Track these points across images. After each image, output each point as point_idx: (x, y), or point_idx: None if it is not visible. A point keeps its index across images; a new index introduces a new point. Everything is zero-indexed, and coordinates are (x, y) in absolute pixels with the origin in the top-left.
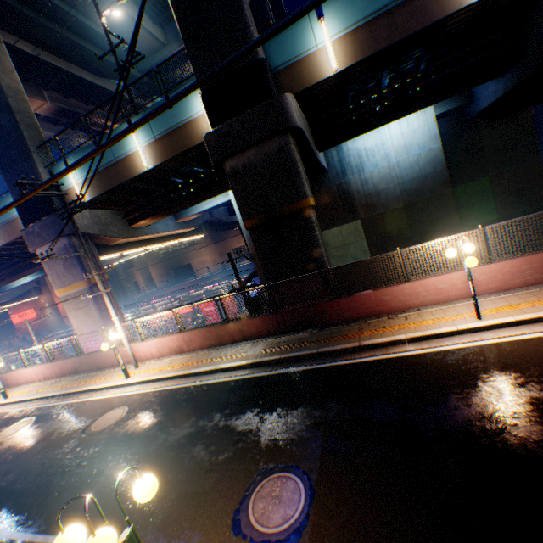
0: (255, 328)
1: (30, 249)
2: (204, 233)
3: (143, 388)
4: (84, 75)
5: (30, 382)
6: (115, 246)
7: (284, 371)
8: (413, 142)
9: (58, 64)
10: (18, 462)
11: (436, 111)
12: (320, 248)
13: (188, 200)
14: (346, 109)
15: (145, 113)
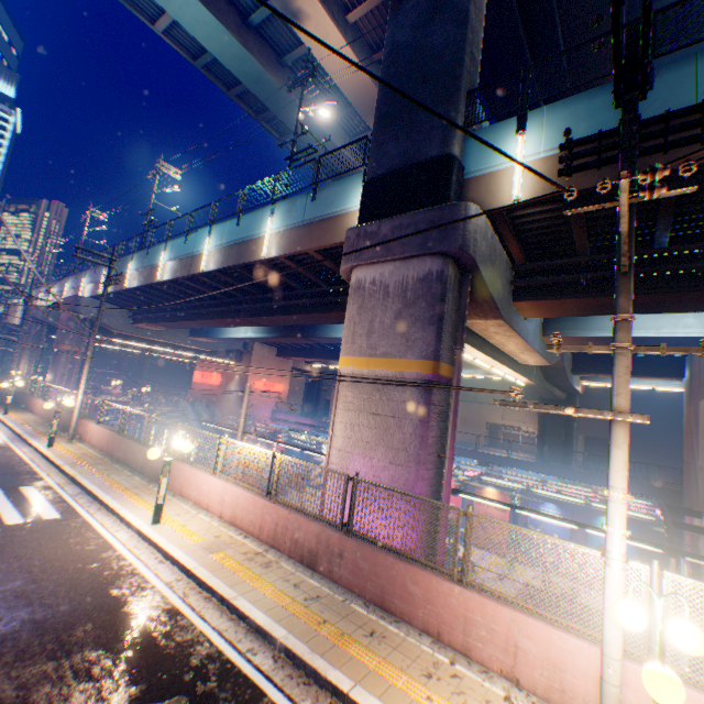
0: None
1: (343, 263)
2: (531, 380)
3: None
4: None
5: (201, 504)
6: None
7: None
8: None
9: None
10: None
11: None
12: None
13: None
14: None
15: None
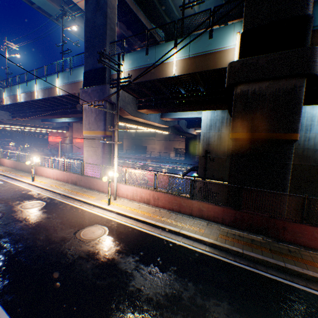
0: (213, 213)
1: (80, 101)
2: (169, 132)
3: (119, 218)
4: (142, 19)
5: (48, 177)
6: (124, 118)
7: (249, 268)
8: None
9: (132, 8)
10: (27, 235)
11: None
12: (289, 175)
13: (182, 106)
14: None
15: (189, 37)
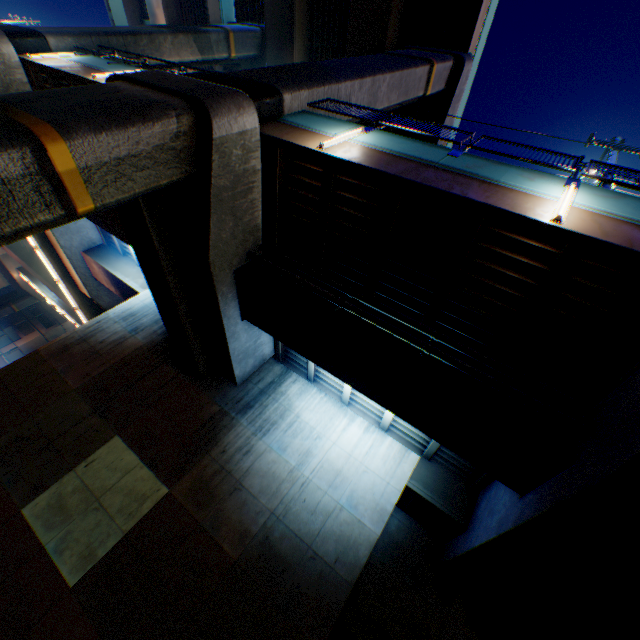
0: None
1: None
2: None
3: None
4: None
5: None
6: None
7: None
8: (352, 481)
9: None
10: None
11: (413, 481)
12: None
13: None
14: (309, 273)
15: None
